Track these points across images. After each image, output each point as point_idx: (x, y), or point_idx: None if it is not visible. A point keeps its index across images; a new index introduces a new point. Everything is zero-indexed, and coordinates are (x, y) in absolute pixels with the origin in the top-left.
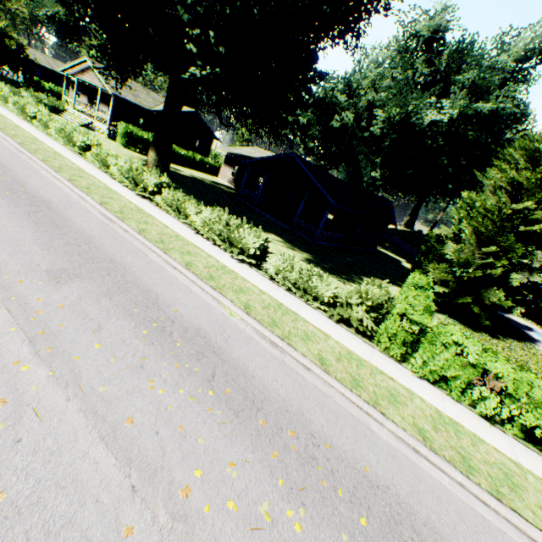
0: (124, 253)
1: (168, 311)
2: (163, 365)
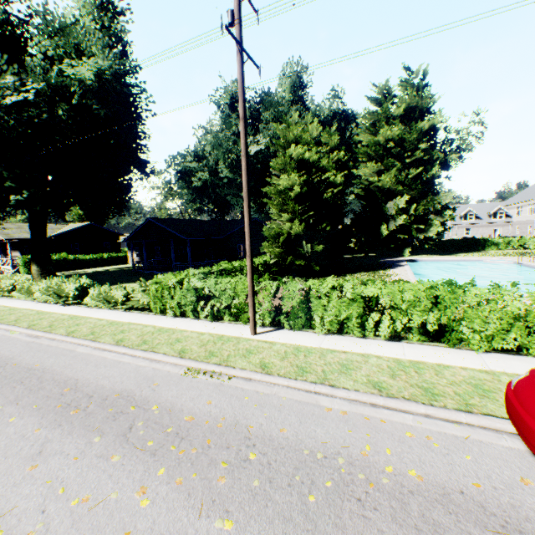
0: None
1: None
2: None
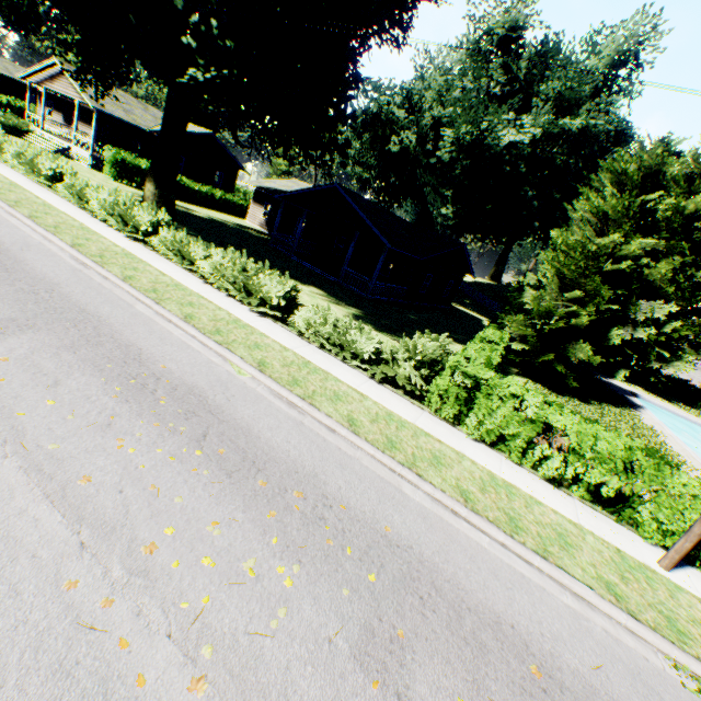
0: (99, 303)
1: (154, 367)
2: (138, 424)
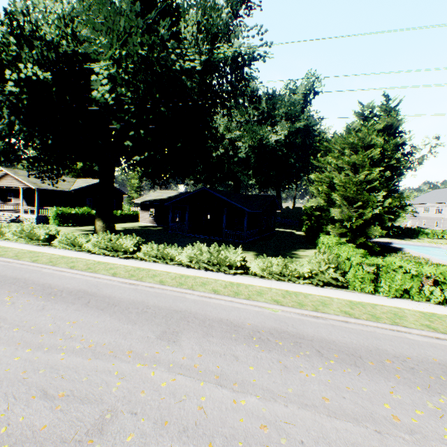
0: (173, 303)
1: (247, 326)
2: (292, 360)
